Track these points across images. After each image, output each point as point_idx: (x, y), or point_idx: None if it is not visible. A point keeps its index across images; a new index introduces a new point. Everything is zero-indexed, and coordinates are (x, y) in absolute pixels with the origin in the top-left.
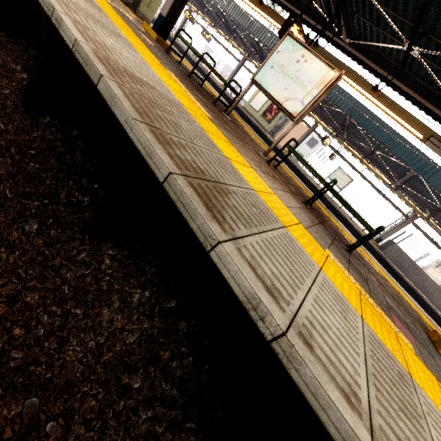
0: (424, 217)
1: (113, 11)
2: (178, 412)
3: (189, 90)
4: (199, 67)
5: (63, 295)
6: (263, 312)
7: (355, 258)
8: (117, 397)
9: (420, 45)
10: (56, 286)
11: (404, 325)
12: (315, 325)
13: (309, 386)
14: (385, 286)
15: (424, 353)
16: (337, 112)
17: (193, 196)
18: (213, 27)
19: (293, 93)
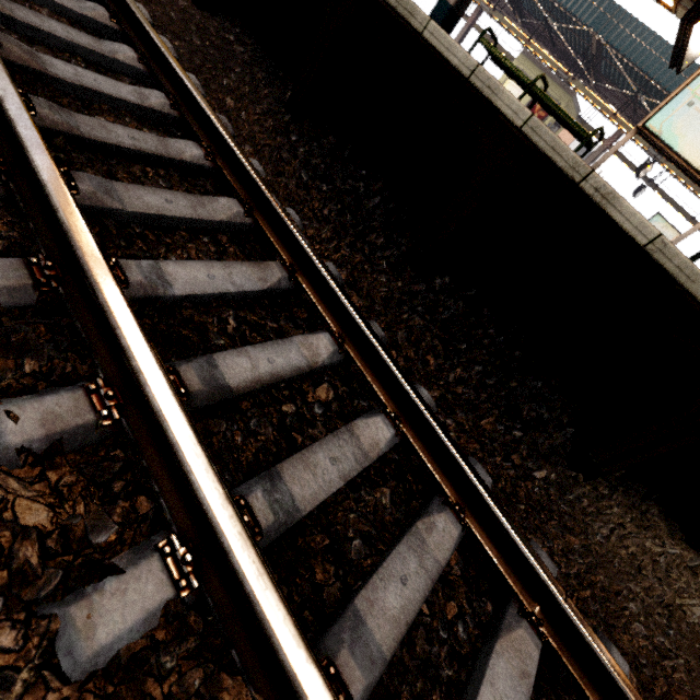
0: None
1: None
2: None
3: None
4: None
5: (612, 568)
6: None
7: None
8: None
9: None
10: (600, 557)
11: None
12: None
13: None
14: None
15: None
16: None
17: None
18: None
19: None
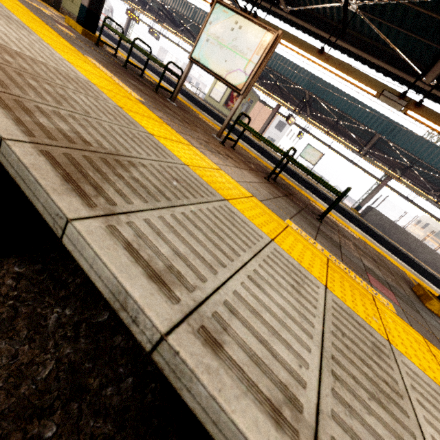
0: (395, 177)
1: (15, 1)
2: None
3: (117, 76)
4: (151, 66)
5: None
6: (133, 310)
7: (328, 226)
8: None
9: None
10: None
11: (385, 285)
12: (239, 311)
13: (207, 411)
14: (363, 250)
15: (408, 310)
16: (296, 89)
17: (41, 166)
18: (158, 22)
19: (233, 64)
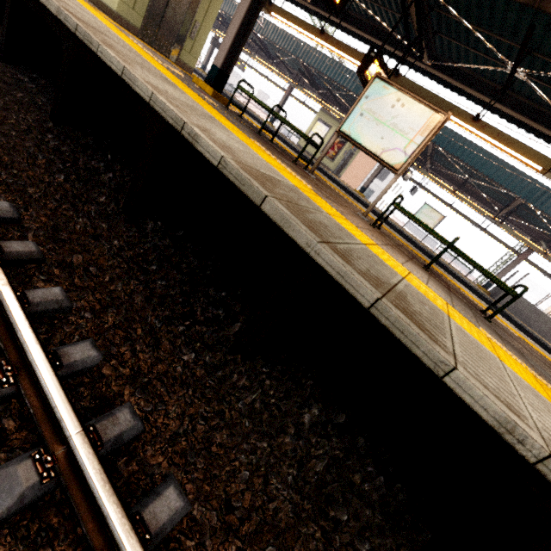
0: (541, 252)
1: (175, 78)
2: (390, 540)
3: (277, 158)
4: (239, 105)
5: (244, 429)
6: (521, 435)
7: (495, 326)
8: (331, 533)
9: (522, 63)
10: (235, 420)
11: None
12: None
13: None
14: (533, 353)
15: None
16: None
17: (406, 320)
18: (250, 55)
19: (391, 142)
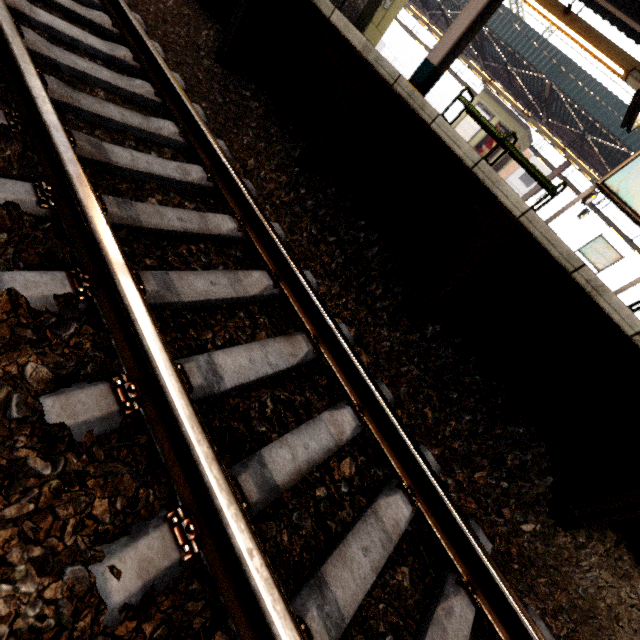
0: None
1: None
2: None
3: None
4: None
5: (594, 623)
6: None
7: None
8: None
9: None
10: (583, 612)
11: None
12: None
13: None
14: None
15: None
16: (612, 148)
17: None
18: None
19: None
